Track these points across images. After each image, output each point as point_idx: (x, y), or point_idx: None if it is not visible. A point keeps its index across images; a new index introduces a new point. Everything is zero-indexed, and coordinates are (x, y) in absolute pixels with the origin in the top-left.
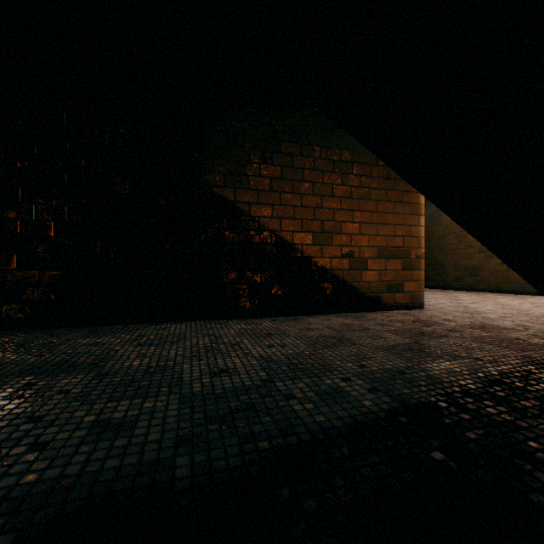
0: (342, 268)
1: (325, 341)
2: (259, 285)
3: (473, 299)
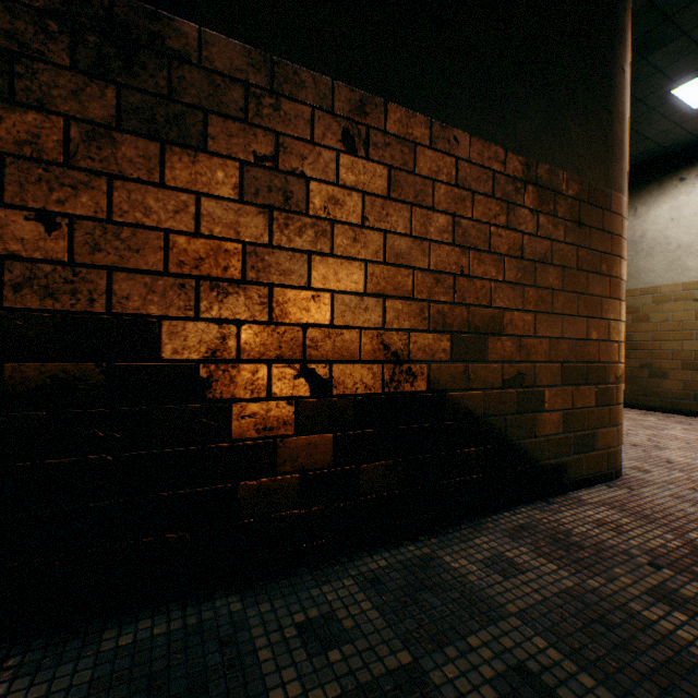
0: (504, 410)
1: None
2: (330, 471)
3: (635, 431)
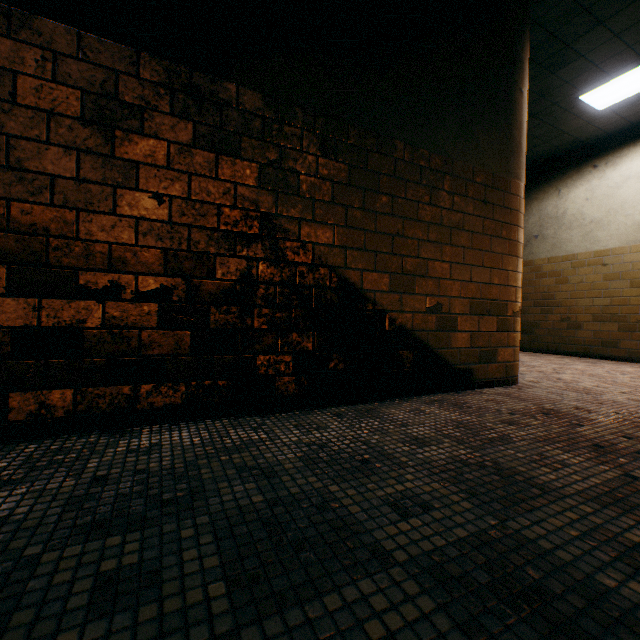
0: (427, 328)
1: (479, 479)
2: (311, 354)
3: (546, 365)
